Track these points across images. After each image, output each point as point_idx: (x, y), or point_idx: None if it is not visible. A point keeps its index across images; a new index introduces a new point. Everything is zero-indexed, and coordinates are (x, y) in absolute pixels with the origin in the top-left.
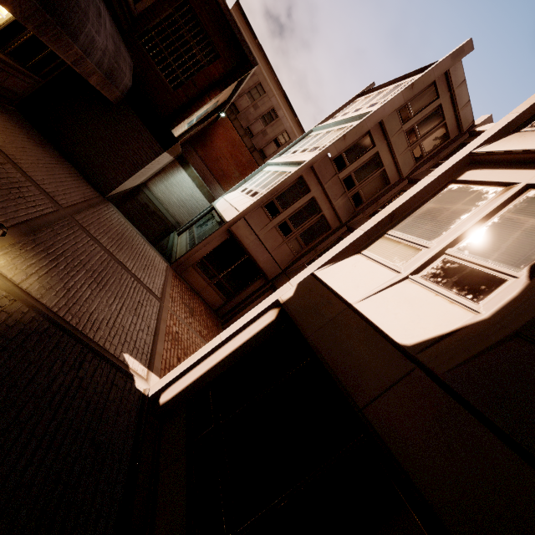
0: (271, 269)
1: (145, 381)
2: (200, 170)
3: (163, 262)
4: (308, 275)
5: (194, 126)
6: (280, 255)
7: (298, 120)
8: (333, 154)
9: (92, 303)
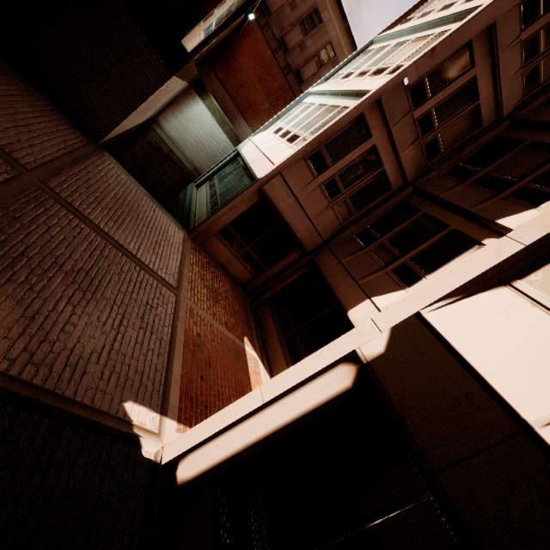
0: (310, 240)
1: (157, 438)
2: (221, 100)
3: (179, 230)
4: (411, 316)
5: (213, 35)
6: (323, 222)
7: (348, 27)
8: (411, 79)
9: (74, 331)
